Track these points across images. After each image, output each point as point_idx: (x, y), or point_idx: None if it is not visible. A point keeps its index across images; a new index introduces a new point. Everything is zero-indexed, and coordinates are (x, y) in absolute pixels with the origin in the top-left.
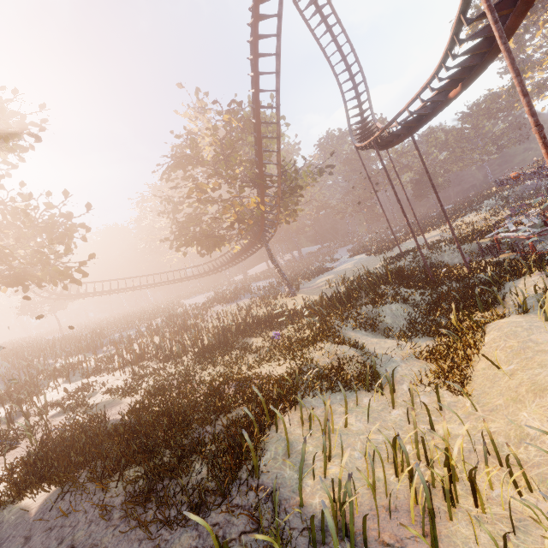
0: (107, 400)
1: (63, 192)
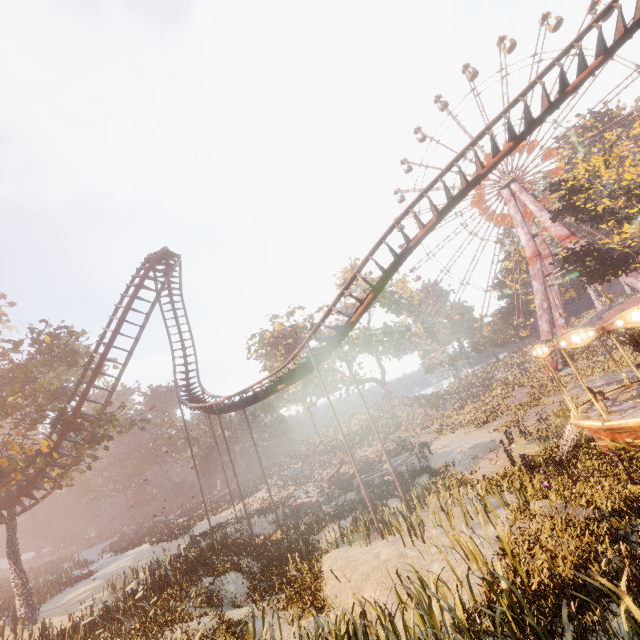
0: None
1: None
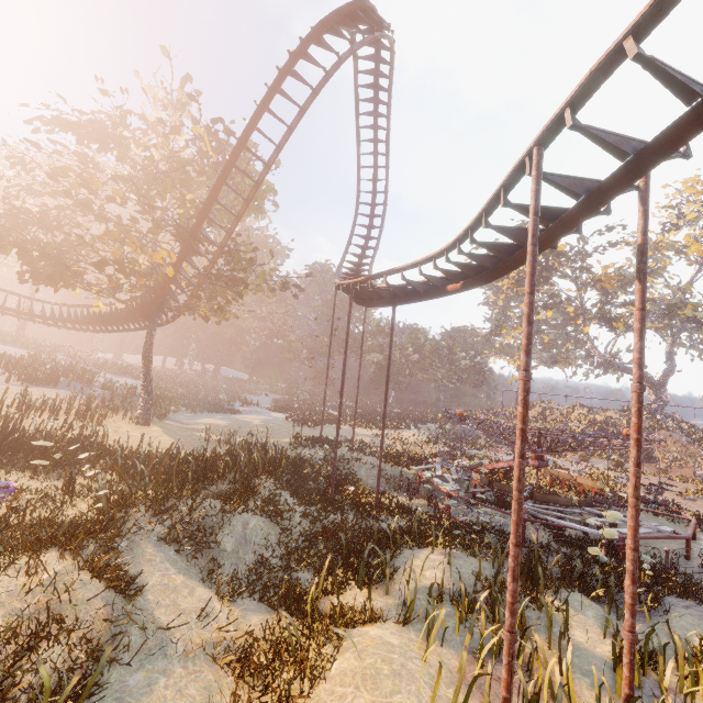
0: None
1: None
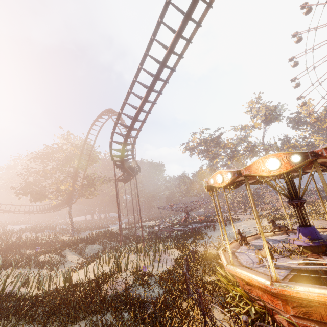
0: None
1: None
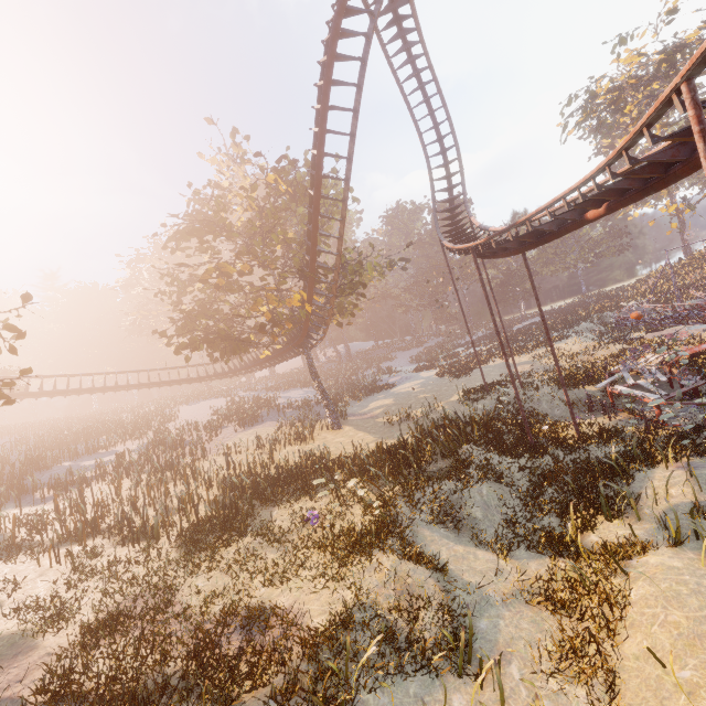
0: (12, 632)
1: None
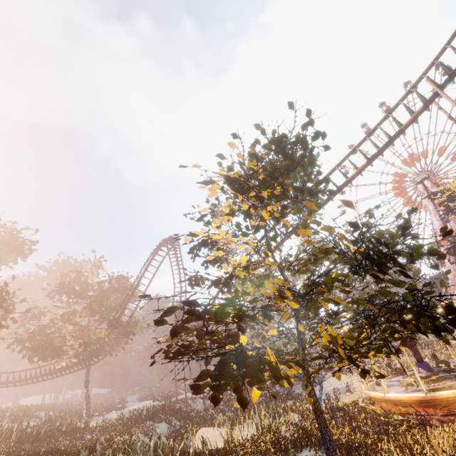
0: None
1: (23, 298)
